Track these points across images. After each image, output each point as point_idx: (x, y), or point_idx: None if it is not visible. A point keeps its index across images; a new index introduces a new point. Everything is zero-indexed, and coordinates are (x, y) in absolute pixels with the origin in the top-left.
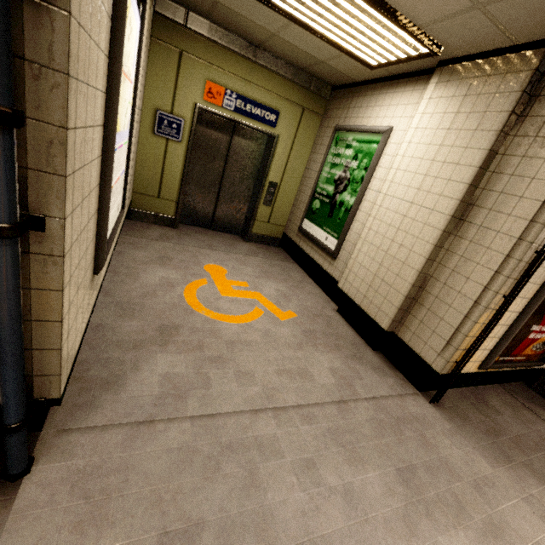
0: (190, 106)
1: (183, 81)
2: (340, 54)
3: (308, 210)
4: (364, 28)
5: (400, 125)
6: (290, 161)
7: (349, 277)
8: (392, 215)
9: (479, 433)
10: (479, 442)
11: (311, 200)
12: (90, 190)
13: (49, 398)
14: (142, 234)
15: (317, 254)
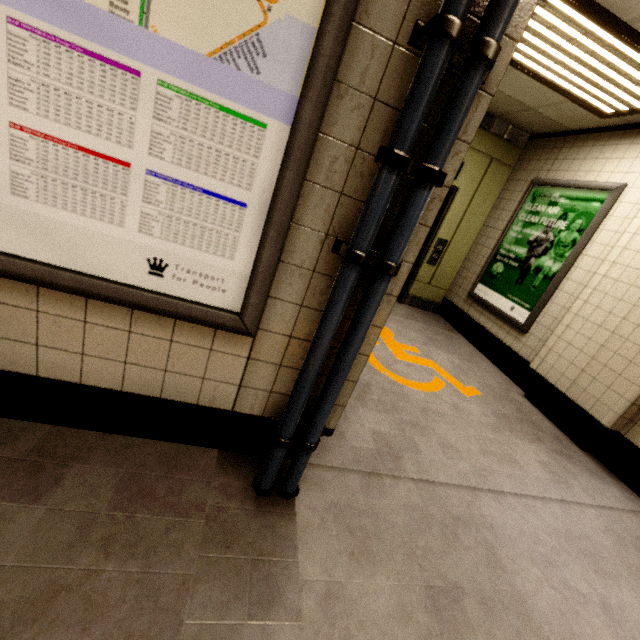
0: None
1: None
2: (561, 101)
3: (485, 274)
4: (615, 75)
5: (639, 182)
6: (466, 217)
7: (549, 357)
8: (624, 288)
9: None
10: None
11: (490, 262)
12: None
13: (327, 427)
14: None
15: (495, 325)
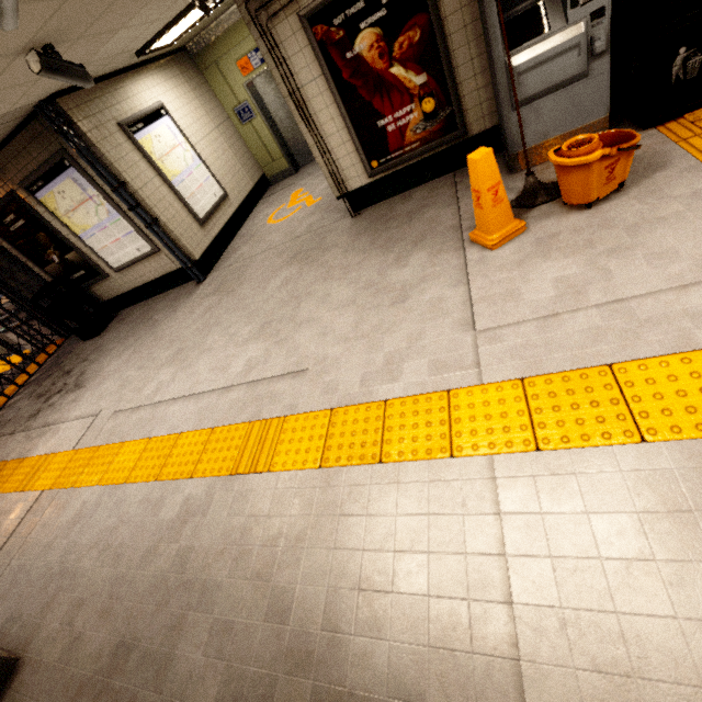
0: (242, 89)
1: (229, 78)
2: None
3: None
4: None
5: None
6: None
7: None
8: None
9: (366, 223)
10: (358, 228)
11: None
12: (171, 204)
13: (196, 261)
14: (273, 192)
15: None
